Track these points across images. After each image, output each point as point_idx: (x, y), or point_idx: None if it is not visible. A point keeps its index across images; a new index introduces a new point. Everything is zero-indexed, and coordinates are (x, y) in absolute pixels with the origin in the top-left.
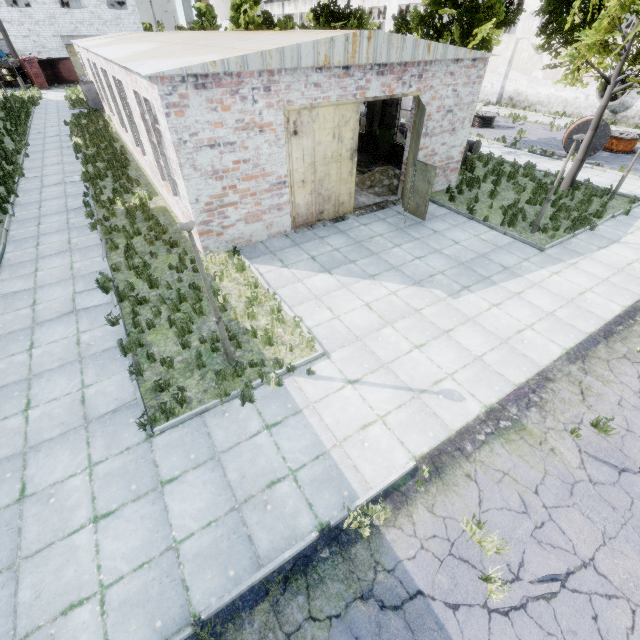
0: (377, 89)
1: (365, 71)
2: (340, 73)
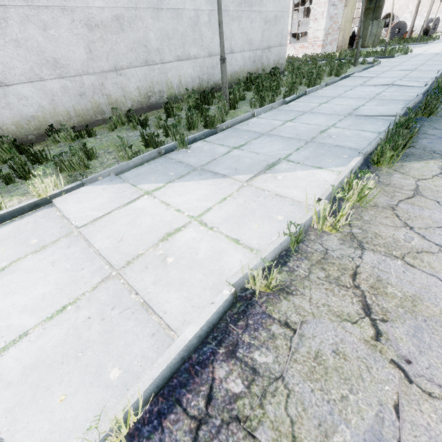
0: None
1: None
2: None
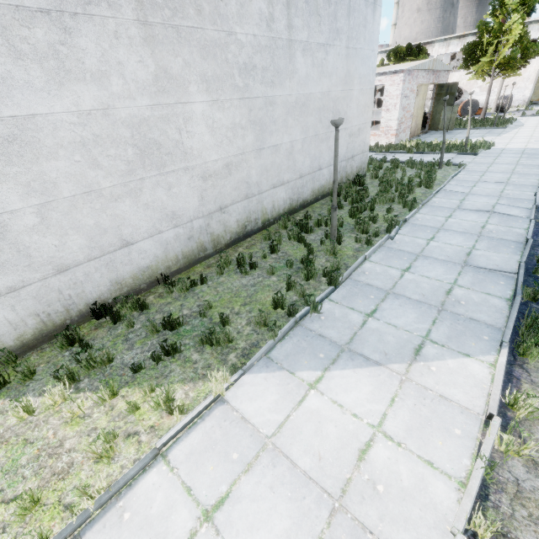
0: (431, 80)
1: (430, 73)
2: (427, 73)
